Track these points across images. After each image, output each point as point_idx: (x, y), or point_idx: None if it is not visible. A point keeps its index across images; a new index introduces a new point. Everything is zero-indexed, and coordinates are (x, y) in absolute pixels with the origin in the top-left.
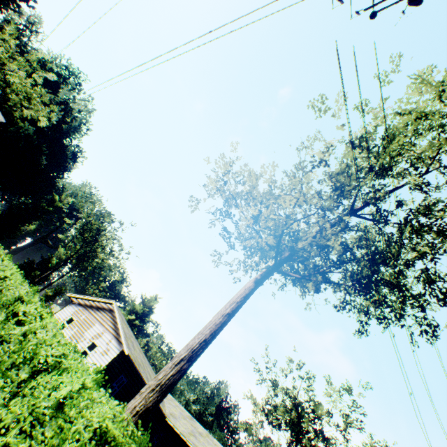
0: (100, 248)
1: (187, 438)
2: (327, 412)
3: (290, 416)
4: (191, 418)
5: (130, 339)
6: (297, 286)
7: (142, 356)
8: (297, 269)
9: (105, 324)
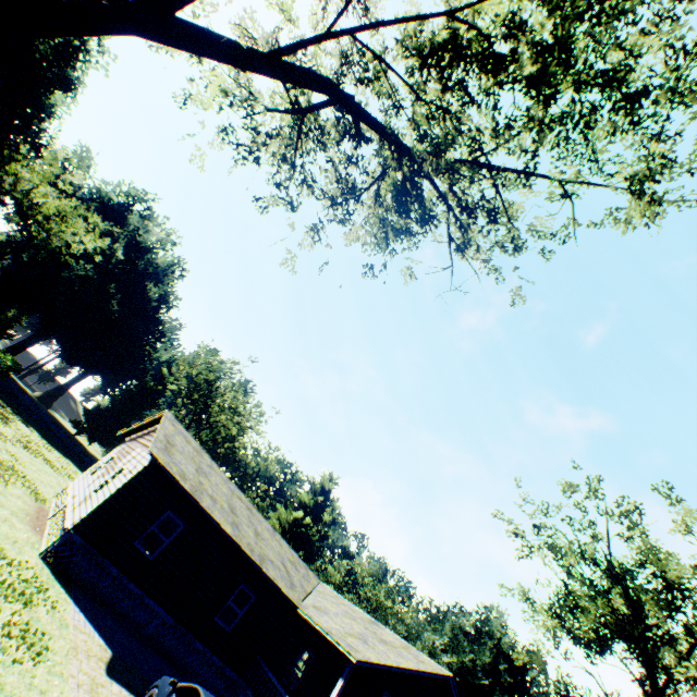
0: (220, 412)
1: (335, 636)
2: (696, 570)
3: (613, 610)
4: (372, 622)
5: (191, 459)
6: (473, 258)
7: (239, 504)
8: (406, 152)
9: (147, 443)
